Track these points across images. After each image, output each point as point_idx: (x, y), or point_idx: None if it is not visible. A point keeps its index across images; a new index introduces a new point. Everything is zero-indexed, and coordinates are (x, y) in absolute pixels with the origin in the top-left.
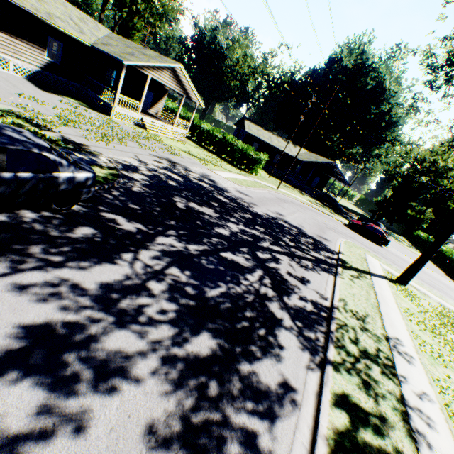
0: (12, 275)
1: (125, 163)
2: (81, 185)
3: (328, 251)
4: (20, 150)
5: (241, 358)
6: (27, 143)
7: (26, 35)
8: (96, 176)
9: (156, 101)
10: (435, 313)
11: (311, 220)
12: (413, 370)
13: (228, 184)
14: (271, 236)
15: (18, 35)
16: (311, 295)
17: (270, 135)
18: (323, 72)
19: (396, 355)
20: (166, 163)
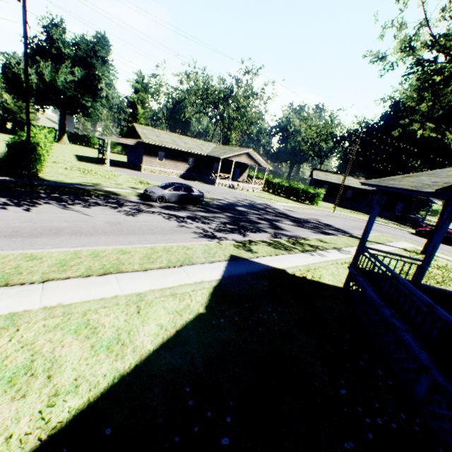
0: (185, 211)
1: (217, 198)
2: (200, 197)
3: (345, 233)
4: (186, 186)
5: (242, 230)
6: (187, 185)
7: (180, 159)
8: (205, 200)
9: (242, 173)
10: (441, 266)
11: (354, 225)
12: (339, 254)
13: (279, 207)
14: (292, 222)
15: (178, 160)
16: (296, 234)
17: (339, 176)
18: (389, 114)
19: (334, 250)
20: (240, 199)
